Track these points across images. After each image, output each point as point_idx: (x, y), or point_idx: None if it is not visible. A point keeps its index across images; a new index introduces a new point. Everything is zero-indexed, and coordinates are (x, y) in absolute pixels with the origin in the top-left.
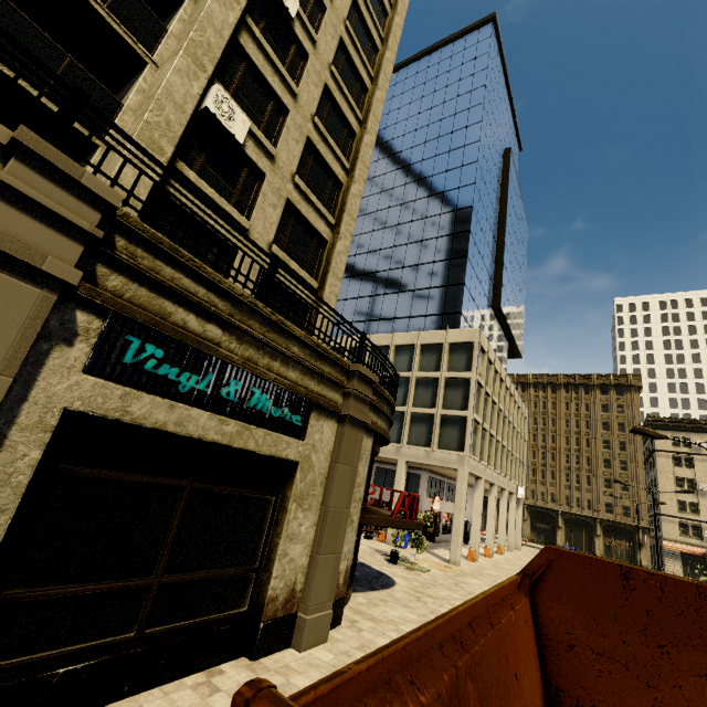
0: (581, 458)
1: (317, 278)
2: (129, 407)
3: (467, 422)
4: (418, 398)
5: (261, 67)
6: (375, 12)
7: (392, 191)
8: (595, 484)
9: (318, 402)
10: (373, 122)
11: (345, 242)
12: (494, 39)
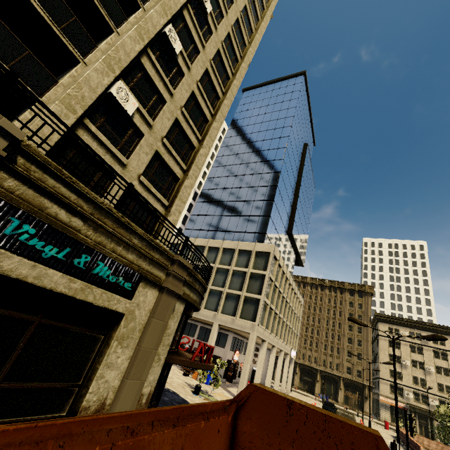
0: (335, 335)
1: (169, 200)
2: (1, 262)
3: (260, 303)
4: (232, 283)
5: (152, 76)
6: (230, 59)
7: (236, 156)
8: (342, 353)
9: (146, 276)
10: (220, 116)
11: (191, 181)
12: (304, 84)
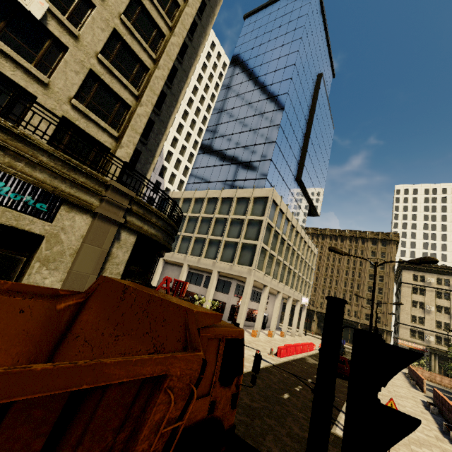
0: (354, 285)
1: (119, 130)
2: None
3: (257, 248)
4: (230, 232)
5: None
6: None
7: (236, 97)
8: (361, 301)
9: (68, 199)
10: (181, 29)
11: (146, 109)
12: None
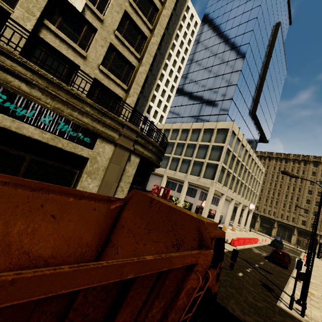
0: (294, 197)
1: (128, 85)
2: None
3: (218, 167)
4: (198, 154)
5: None
6: None
7: (205, 50)
8: (299, 210)
9: (101, 135)
10: (170, 2)
11: (145, 67)
12: None
